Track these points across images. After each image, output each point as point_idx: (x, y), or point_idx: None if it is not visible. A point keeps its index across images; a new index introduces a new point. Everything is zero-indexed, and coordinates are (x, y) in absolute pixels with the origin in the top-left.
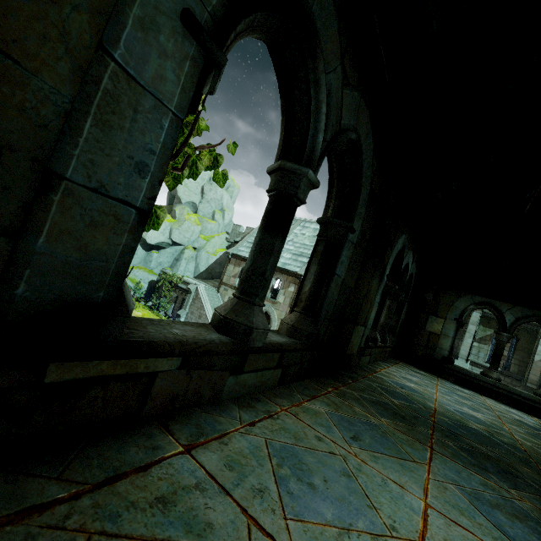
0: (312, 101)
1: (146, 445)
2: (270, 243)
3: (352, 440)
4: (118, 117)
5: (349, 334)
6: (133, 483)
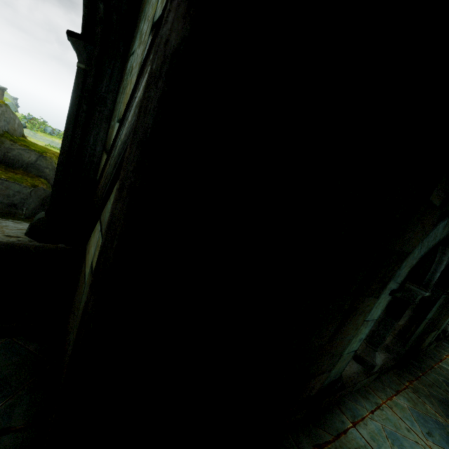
0: (436, 258)
1: (339, 419)
2: (391, 322)
3: (427, 435)
4: (360, 332)
5: (424, 339)
6: (345, 439)
